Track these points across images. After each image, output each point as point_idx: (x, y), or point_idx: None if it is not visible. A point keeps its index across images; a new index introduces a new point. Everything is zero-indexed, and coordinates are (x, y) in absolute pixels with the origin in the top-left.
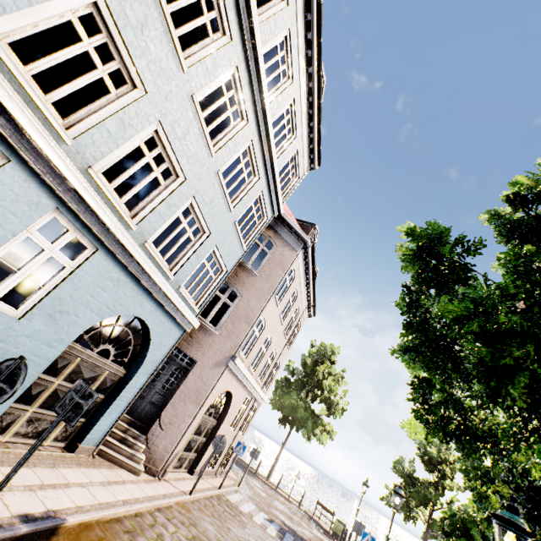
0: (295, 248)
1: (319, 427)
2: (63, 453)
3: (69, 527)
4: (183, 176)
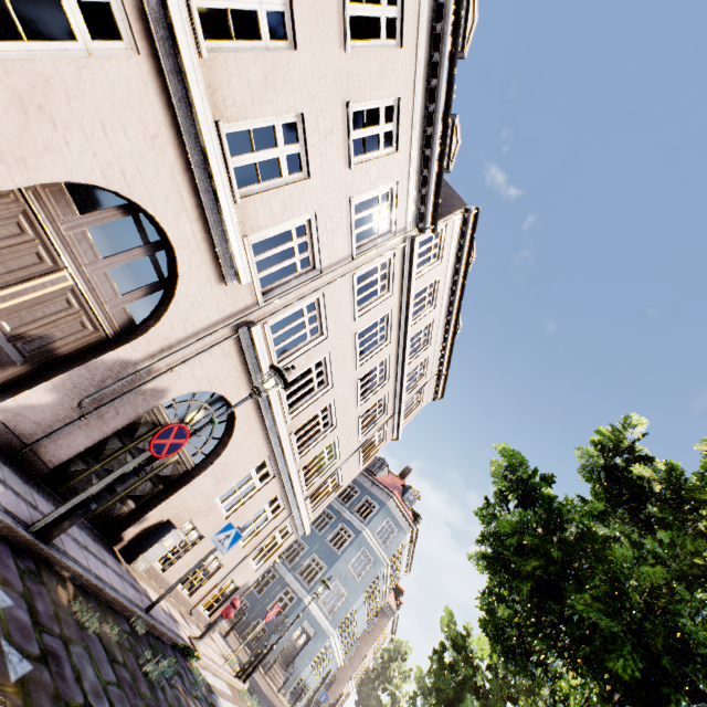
0: (389, 616)
1: None
2: None
3: None
4: (356, 624)
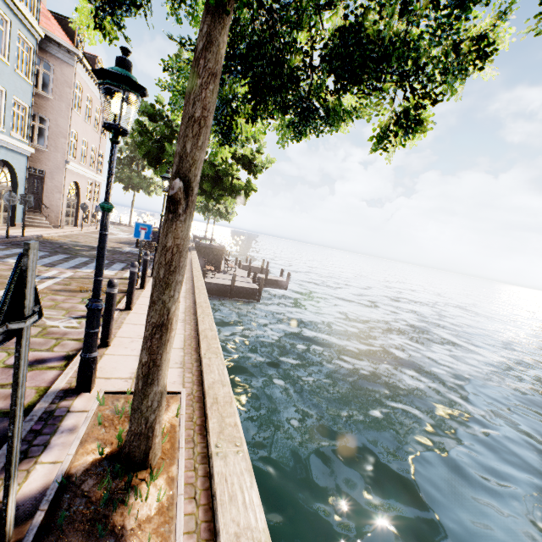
0: (71, 63)
1: (152, 186)
2: (12, 227)
3: (46, 237)
4: None
